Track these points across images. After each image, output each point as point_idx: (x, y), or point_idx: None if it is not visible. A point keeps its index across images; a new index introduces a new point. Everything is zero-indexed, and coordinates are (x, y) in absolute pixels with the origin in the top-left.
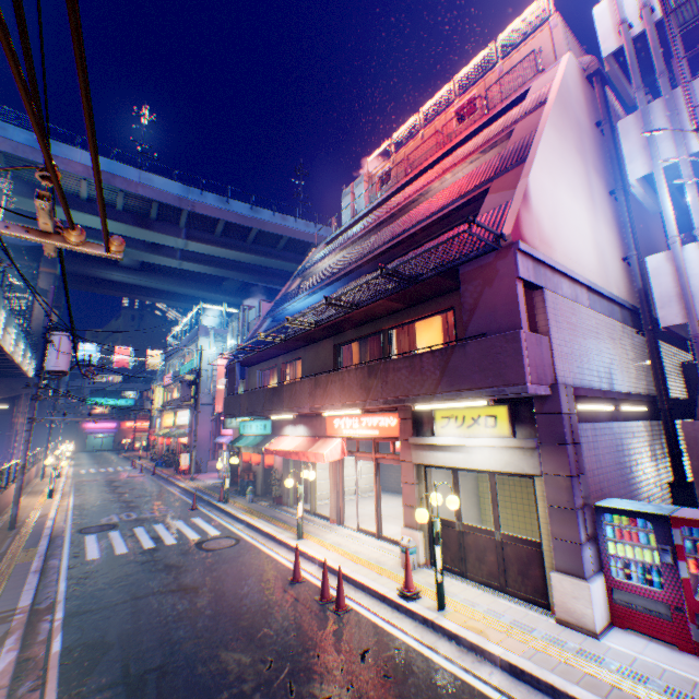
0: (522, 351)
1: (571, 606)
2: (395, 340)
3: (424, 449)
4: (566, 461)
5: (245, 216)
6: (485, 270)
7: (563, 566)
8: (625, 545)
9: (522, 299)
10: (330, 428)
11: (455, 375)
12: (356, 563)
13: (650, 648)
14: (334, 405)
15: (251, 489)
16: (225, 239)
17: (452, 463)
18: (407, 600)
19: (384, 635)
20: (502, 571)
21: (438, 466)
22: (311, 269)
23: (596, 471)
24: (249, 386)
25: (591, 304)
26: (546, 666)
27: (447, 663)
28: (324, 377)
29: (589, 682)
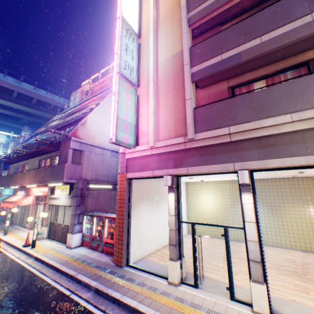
0: (65, 169)
1: (70, 241)
2: (58, 160)
3: (52, 199)
4: (76, 201)
5: (30, 91)
6: (66, 143)
7: (71, 231)
8: (88, 224)
9: (71, 154)
10: (31, 192)
11: (53, 175)
12: (20, 240)
13: (83, 249)
14: (27, 183)
15: (0, 219)
16: (19, 100)
17: (57, 203)
18: (24, 247)
19: (6, 256)
20: (62, 236)
21: (55, 205)
22: (50, 124)
23: (96, 204)
24: (10, 173)
25: (113, 155)
26: (46, 255)
27: (19, 260)
28: (26, 172)
29: (52, 257)
